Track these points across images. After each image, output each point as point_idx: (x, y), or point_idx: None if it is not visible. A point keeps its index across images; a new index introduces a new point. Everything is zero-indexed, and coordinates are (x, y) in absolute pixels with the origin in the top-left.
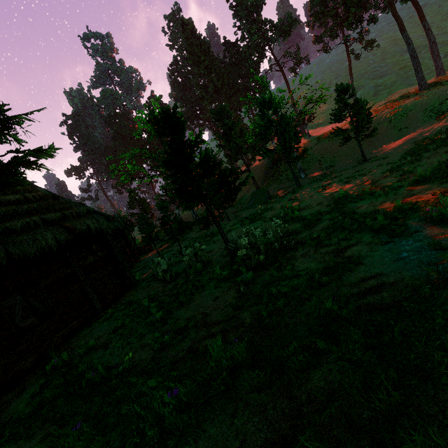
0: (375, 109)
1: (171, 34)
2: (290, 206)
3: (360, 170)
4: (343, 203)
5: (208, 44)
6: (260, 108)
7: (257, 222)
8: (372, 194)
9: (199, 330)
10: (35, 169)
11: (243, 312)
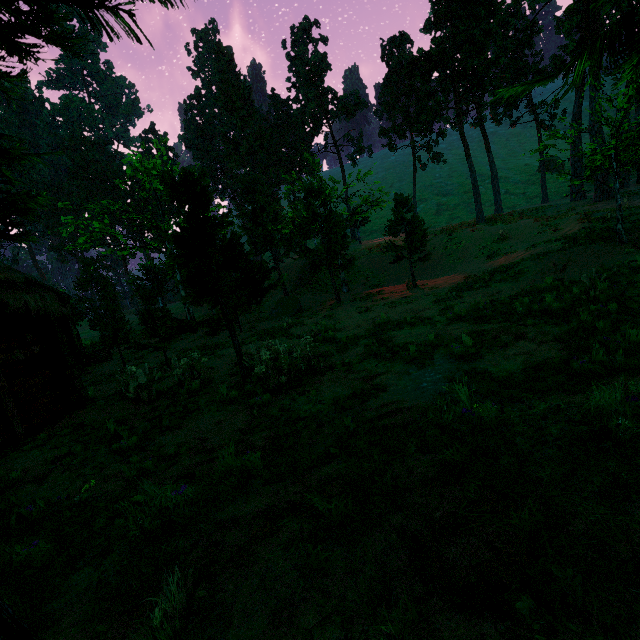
0: (434, 230)
1: (199, 57)
2: (324, 324)
3: (408, 296)
4: (383, 329)
5: (250, 90)
6: (306, 196)
7: (280, 339)
8: (413, 325)
9: (194, 456)
10: (24, 218)
11: (255, 436)
